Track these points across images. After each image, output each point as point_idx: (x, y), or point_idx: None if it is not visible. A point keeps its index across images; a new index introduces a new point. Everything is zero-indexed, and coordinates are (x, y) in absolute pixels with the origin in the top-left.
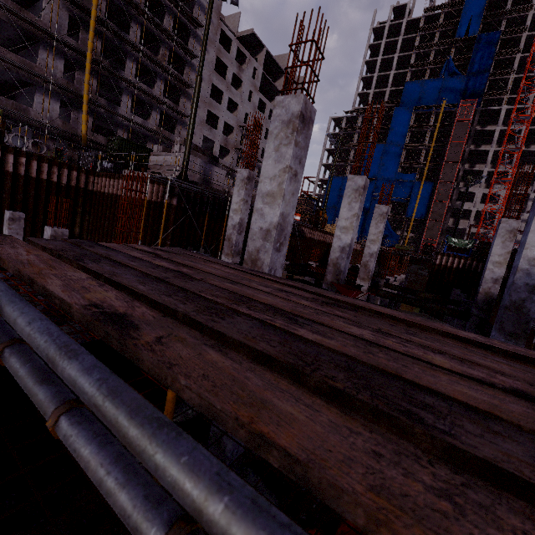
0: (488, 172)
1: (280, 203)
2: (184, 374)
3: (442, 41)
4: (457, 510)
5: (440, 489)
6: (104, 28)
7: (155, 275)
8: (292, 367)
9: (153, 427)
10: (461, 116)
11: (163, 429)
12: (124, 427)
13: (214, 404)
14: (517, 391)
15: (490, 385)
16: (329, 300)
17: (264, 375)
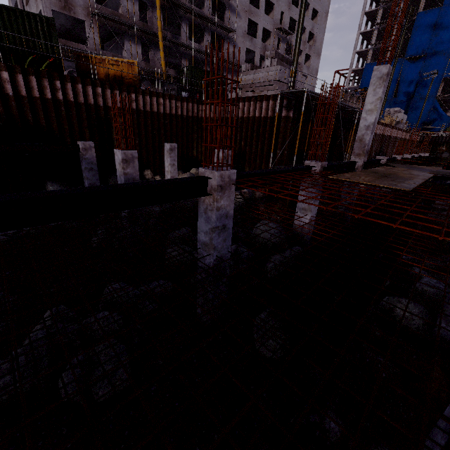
0: None
1: None
2: None
3: None
4: None
5: None
6: None
7: None
8: None
9: None
10: None
11: None
12: None
13: None
14: None
15: None
16: None
17: None
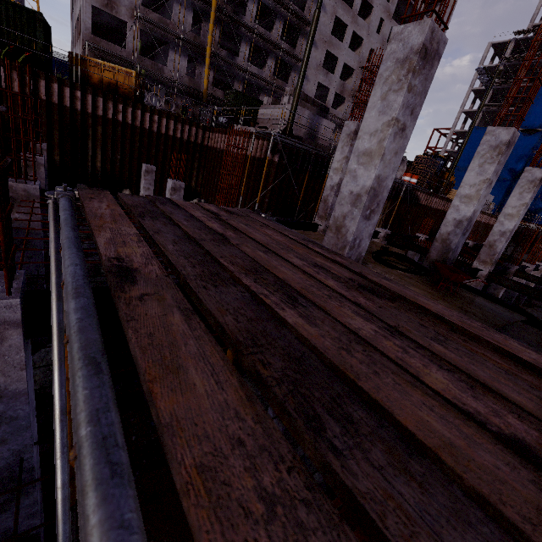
0: None
1: (377, 164)
2: (134, 329)
3: None
4: (267, 516)
5: (270, 493)
6: None
7: (195, 236)
8: (236, 344)
9: (84, 363)
10: None
11: (89, 366)
12: (72, 357)
13: (138, 358)
14: (514, 441)
15: (479, 423)
16: (370, 284)
17: (205, 346)
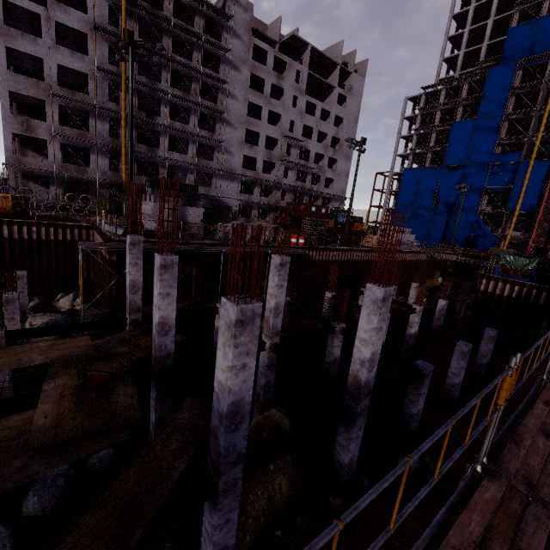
0: None
1: None
2: None
3: None
4: None
5: None
6: (137, 85)
7: None
8: None
9: None
10: None
11: None
12: None
13: None
14: None
15: None
16: None
17: None
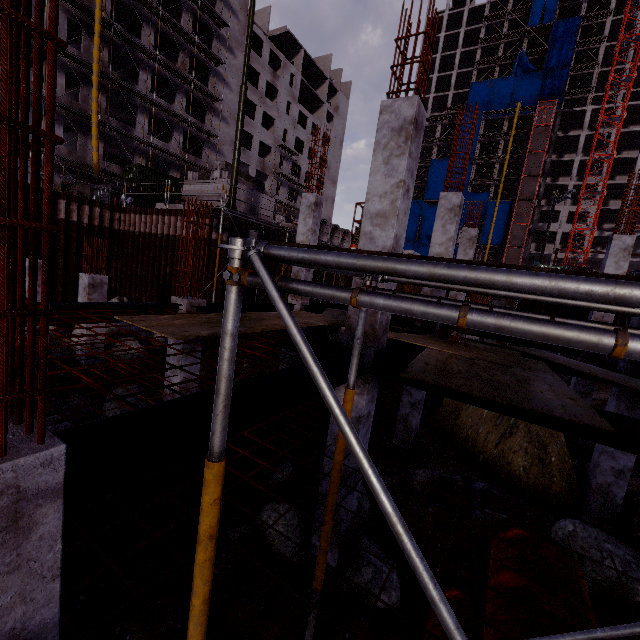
0: (574, 186)
1: (394, 224)
2: None
3: (512, 31)
4: None
5: None
6: (110, 33)
7: None
8: None
9: None
10: (540, 121)
11: None
12: None
13: None
14: None
15: None
16: None
17: None
